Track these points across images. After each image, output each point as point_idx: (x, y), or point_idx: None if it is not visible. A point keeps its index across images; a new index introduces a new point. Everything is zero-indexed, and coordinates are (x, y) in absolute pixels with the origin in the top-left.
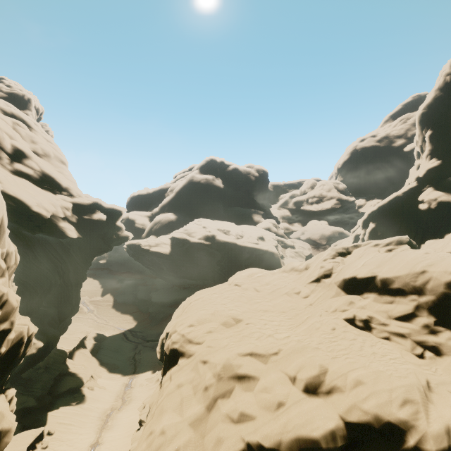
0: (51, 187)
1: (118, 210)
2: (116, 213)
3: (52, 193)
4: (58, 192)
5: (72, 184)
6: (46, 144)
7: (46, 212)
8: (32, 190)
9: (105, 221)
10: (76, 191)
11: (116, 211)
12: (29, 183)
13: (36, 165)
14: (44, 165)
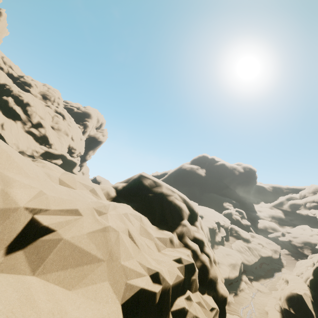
0: (43, 142)
1: (74, 162)
2: (73, 164)
3: (39, 144)
4: (44, 144)
5: (58, 143)
6: (65, 126)
7: (16, 148)
8: (25, 139)
9: (61, 166)
10: (56, 146)
11: (73, 162)
12: (30, 137)
13: (44, 131)
14: (49, 132)
